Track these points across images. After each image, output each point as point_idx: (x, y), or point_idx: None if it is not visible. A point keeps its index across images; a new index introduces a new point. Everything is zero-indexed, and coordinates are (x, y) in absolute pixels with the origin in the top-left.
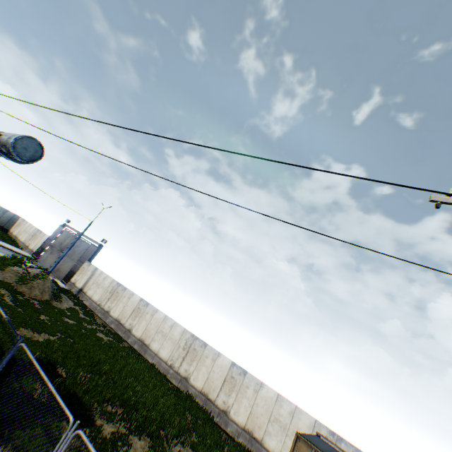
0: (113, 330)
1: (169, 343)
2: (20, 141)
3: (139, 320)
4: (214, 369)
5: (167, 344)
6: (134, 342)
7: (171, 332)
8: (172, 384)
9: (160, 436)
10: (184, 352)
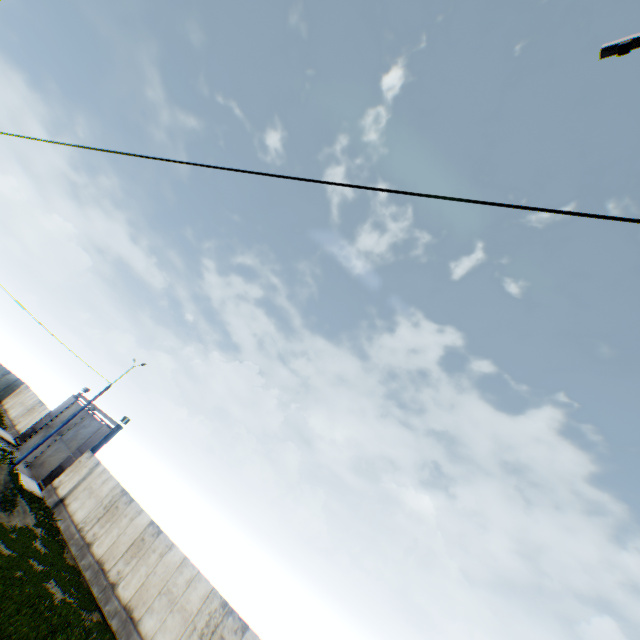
0: (87, 582)
1: (176, 619)
2: None
3: (137, 563)
4: None
5: (172, 620)
6: (114, 613)
7: (186, 593)
8: None
9: None
10: None
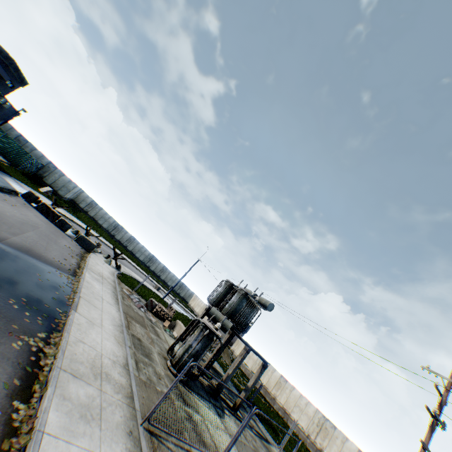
0: (261, 394)
1: (305, 416)
2: (269, 305)
3: (281, 391)
4: (343, 449)
5: (303, 417)
6: (278, 408)
7: (306, 408)
8: (309, 451)
9: None
10: (318, 428)
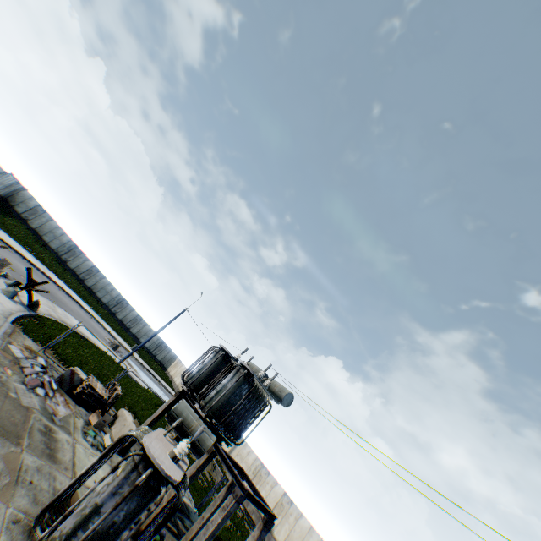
0: (252, 521)
1: None
2: (285, 396)
3: (282, 519)
4: None
5: None
6: None
7: None
8: None
9: None
10: None
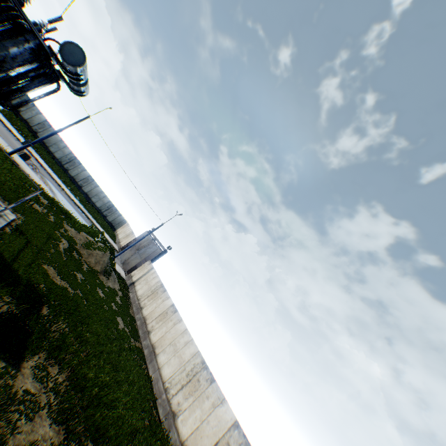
0: (137, 327)
1: (176, 361)
2: (68, 46)
3: (161, 324)
4: (209, 419)
5: (173, 361)
6: (146, 346)
7: (183, 349)
8: (158, 414)
9: (80, 445)
10: (186, 379)
